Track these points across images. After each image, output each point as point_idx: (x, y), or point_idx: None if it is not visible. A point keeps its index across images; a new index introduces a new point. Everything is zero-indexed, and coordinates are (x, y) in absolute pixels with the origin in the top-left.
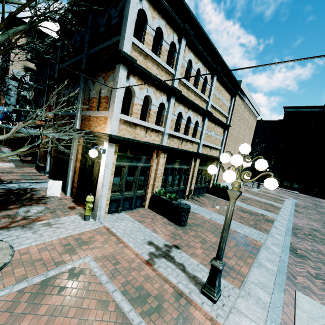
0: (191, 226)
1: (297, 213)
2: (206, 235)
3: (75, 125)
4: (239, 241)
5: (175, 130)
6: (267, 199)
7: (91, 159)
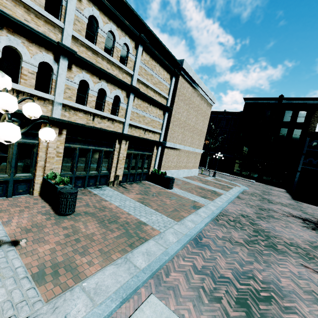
0: (77, 215)
1: (238, 199)
2: (87, 226)
3: None
4: (129, 232)
5: (82, 103)
6: (215, 186)
7: None
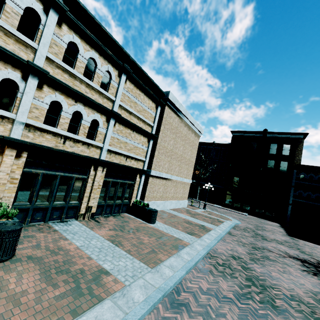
0: (16, 262)
1: (229, 235)
2: (22, 279)
3: None
4: (80, 286)
5: (52, 125)
6: (204, 220)
7: None
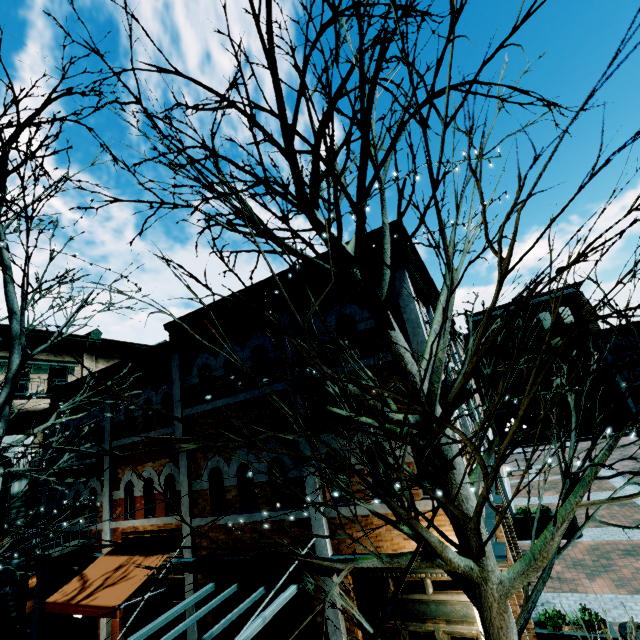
0: None
1: None
2: None
3: (322, 548)
4: None
5: None
6: None
7: (410, 630)
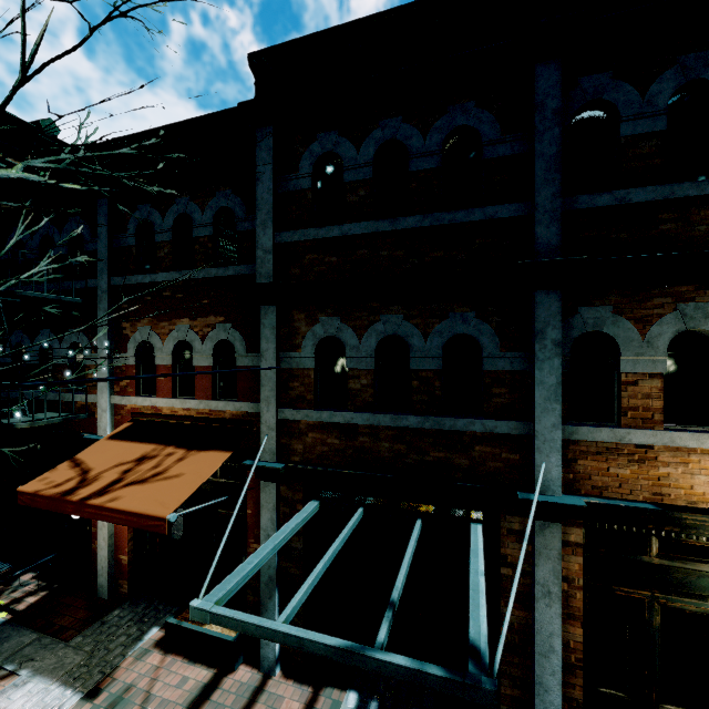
0: None
1: None
2: None
3: (551, 482)
4: None
5: None
6: None
7: (672, 606)
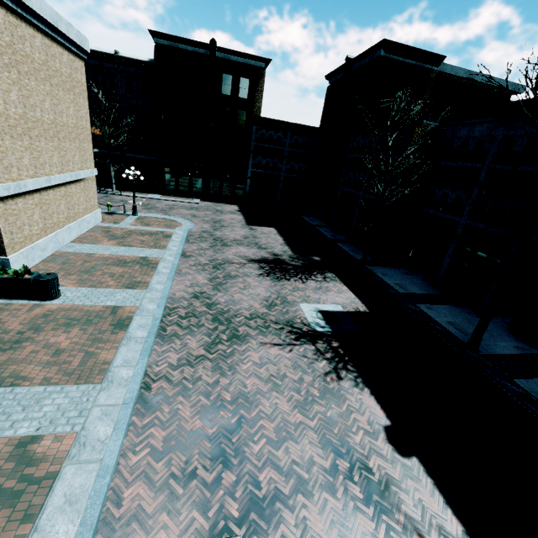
0: None
1: (185, 259)
2: None
3: None
4: (5, 488)
5: None
6: (144, 244)
7: None
